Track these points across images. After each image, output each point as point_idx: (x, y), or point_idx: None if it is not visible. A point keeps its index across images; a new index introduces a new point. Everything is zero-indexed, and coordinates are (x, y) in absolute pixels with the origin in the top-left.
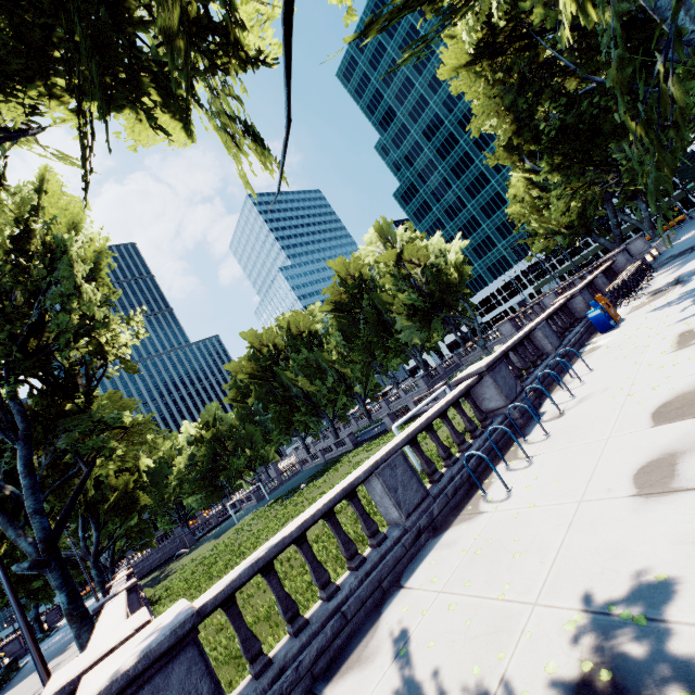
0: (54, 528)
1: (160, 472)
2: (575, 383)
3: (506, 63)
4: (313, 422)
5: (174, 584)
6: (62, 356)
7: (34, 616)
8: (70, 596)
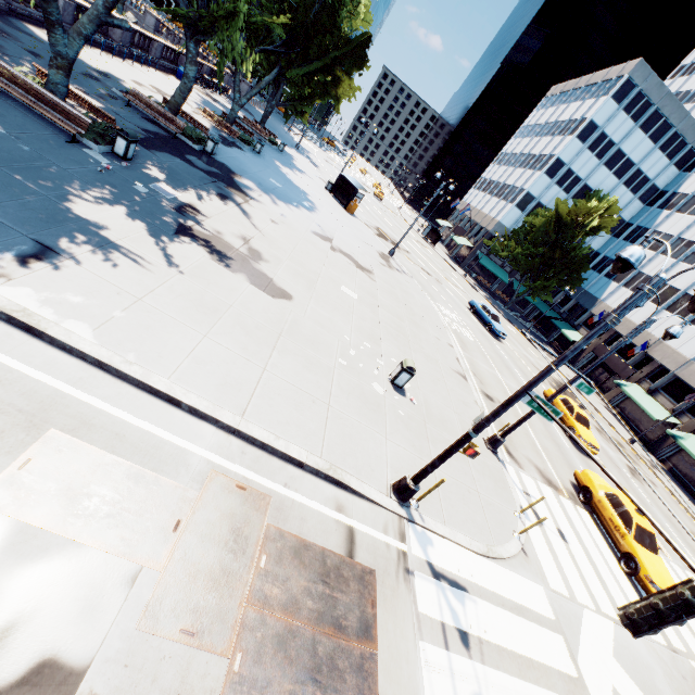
0: None
1: None
2: (146, 70)
3: None
4: None
5: None
6: None
7: None
8: None
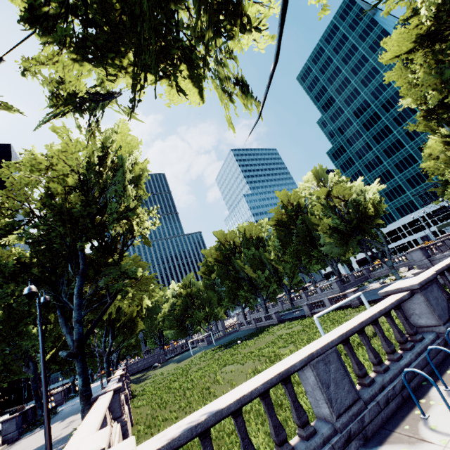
0: (85, 334)
1: (153, 310)
2: None
3: (445, 46)
4: (251, 298)
5: (147, 387)
6: (109, 229)
7: (72, 380)
8: (84, 381)
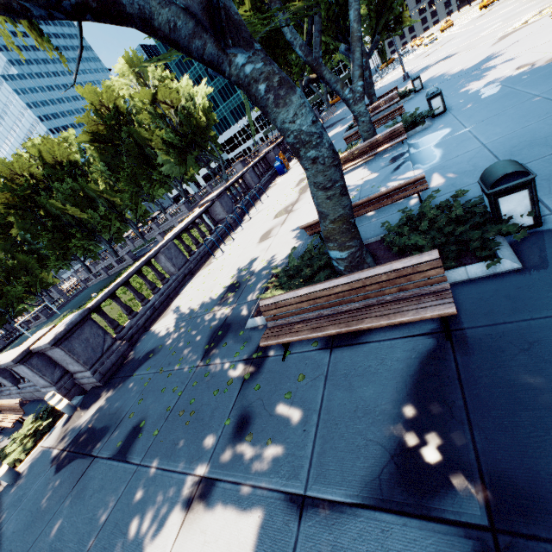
0: None
1: None
2: (260, 204)
3: None
4: (91, 246)
5: None
6: None
7: None
8: None
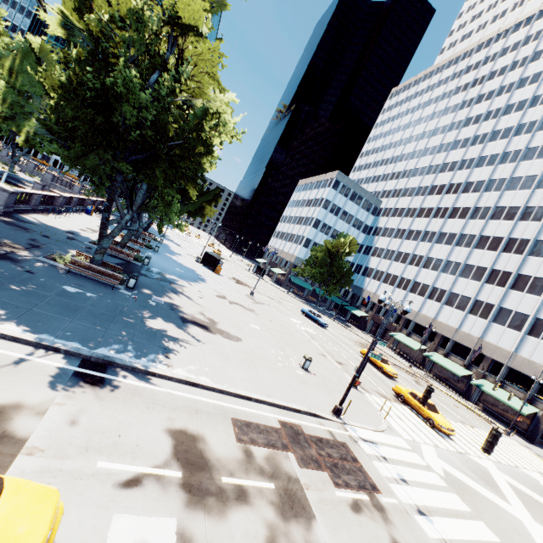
0: None
1: None
2: (74, 216)
3: None
4: None
5: None
6: None
7: None
8: None
